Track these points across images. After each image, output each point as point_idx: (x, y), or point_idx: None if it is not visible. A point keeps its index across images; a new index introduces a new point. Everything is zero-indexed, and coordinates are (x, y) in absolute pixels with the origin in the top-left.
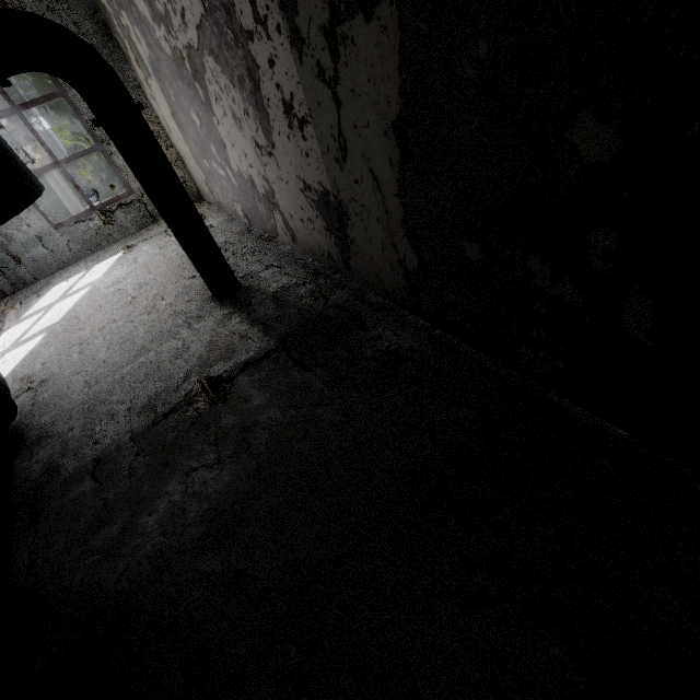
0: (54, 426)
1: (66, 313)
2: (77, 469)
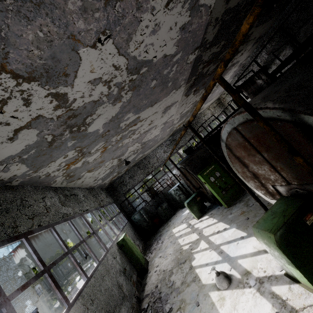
0: None
1: None
2: None
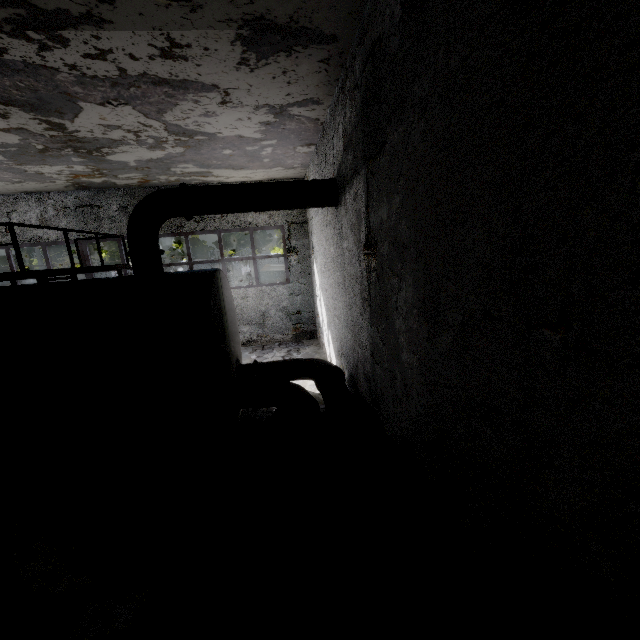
0: (354, 359)
1: (325, 310)
2: (371, 368)
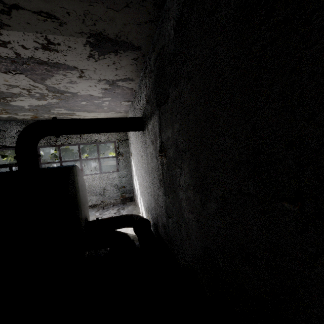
0: (155, 214)
1: (138, 185)
2: (166, 220)
